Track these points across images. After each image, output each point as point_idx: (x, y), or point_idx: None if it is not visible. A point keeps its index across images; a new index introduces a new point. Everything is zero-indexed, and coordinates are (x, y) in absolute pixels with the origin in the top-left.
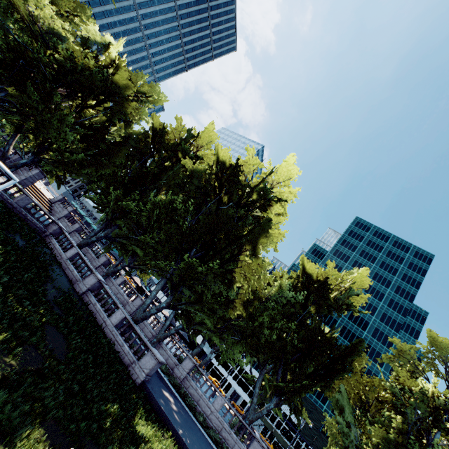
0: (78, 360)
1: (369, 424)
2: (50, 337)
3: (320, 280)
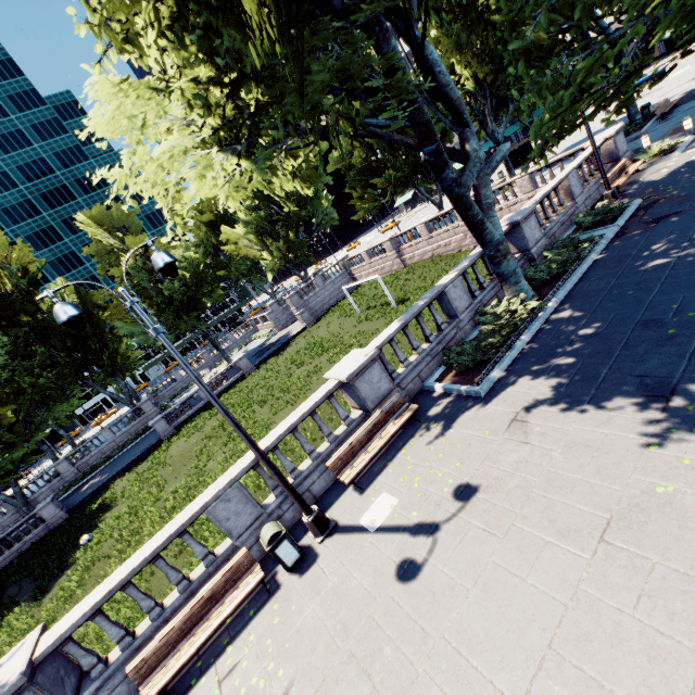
0: (34, 567)
1: None
2: (7, 597)
3: None
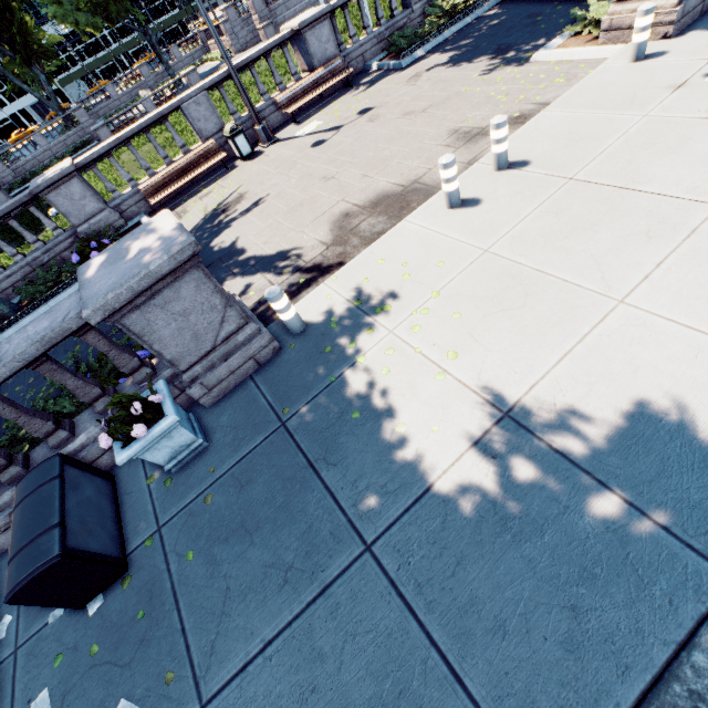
0: (6, 236)
1: None
2: None
3: None
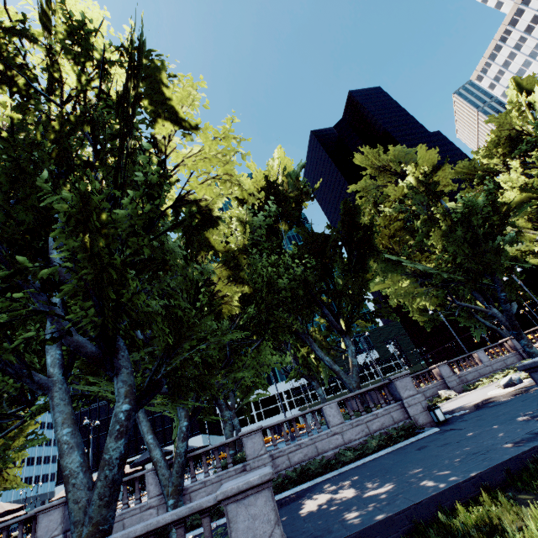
0: None
1: (417, 248)
2: None
3: (262, 186)
